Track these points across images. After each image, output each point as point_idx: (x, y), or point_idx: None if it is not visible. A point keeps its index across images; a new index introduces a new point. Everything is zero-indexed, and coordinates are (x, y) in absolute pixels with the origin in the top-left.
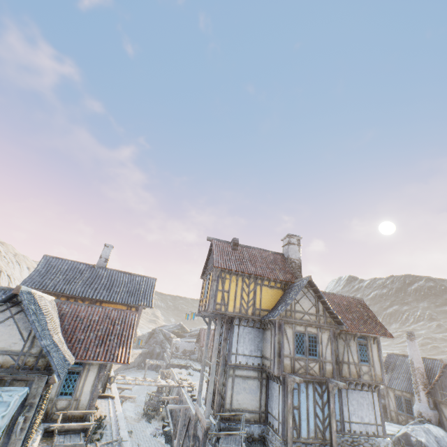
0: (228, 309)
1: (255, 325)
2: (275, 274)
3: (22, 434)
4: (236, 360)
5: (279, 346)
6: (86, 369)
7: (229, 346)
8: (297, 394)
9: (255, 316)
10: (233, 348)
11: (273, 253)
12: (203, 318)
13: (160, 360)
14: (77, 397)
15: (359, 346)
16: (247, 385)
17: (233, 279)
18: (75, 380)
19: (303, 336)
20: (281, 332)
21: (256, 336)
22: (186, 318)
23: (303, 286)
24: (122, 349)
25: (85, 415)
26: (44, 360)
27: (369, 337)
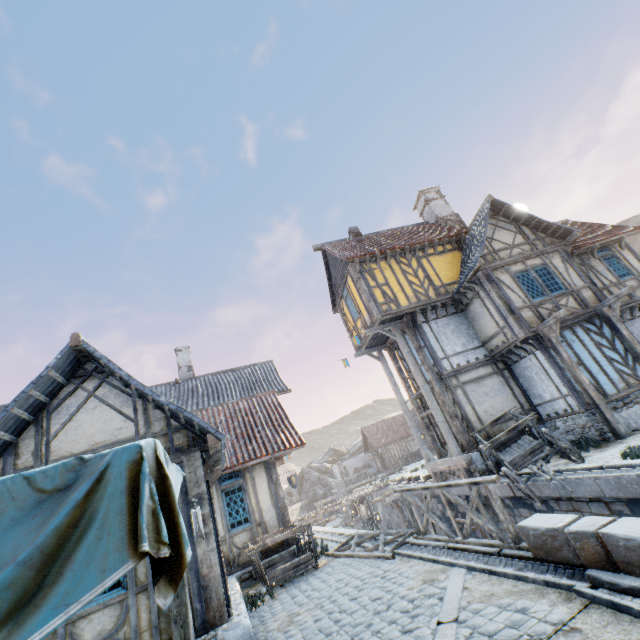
0: (401, 305)
1: (448, 310)
2: (436, 236)
3: (210, 542)
4: (451, 365)
5: (504, 301)
6: (249, 479)
7: (430, 352)
8: (567, 347)
9: (442, 296)
10: (437, 352)
11: (414, 226)
12: (369, 354)
13: (331, 501)
14: (257, 520)
15: (605, 262)
16: (486, 388)
17: (383, 266)
18: (241, 500)
19: (528, 275)
20: (494, 284)
21: (459, 324)
22: (345, 365)
23: (488, 211)
24: (283, 434)
25: (285, 539)
26: (180, 436)
27: (612, 245)
